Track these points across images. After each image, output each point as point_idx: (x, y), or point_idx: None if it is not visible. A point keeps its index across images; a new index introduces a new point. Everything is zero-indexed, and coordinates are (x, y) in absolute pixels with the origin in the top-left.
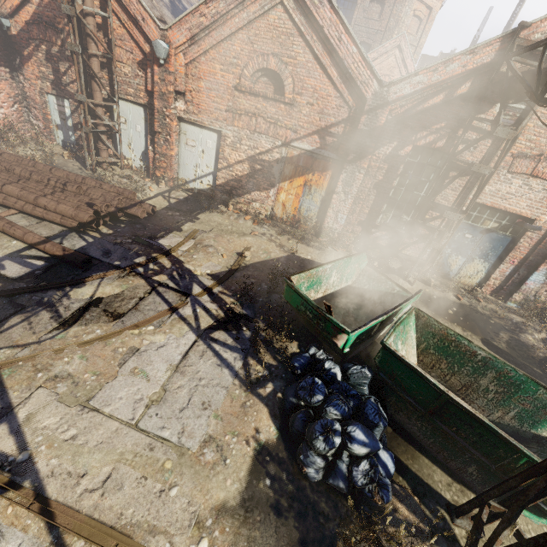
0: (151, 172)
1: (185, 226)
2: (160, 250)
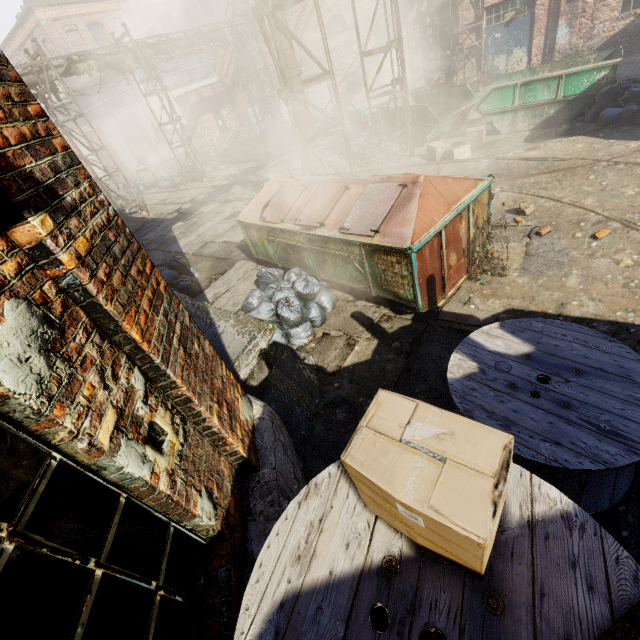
0: None
1: None
2: None
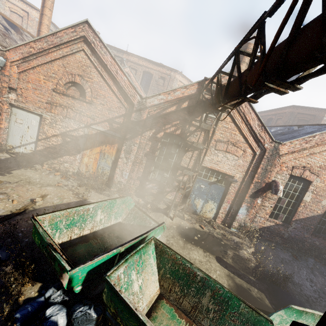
0: None
1: None
2: None
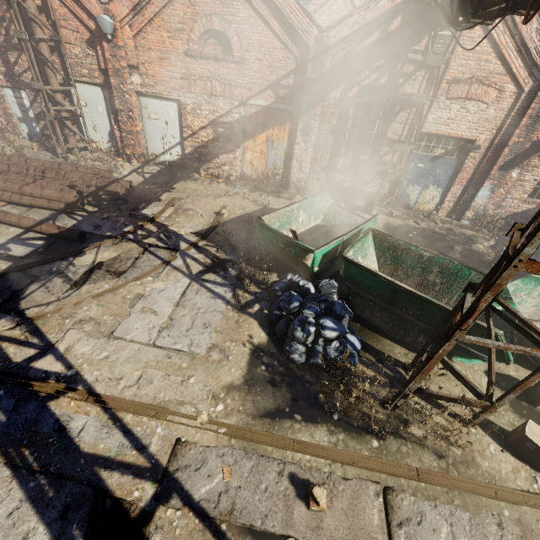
0: (121, 151)
1: (163, 197)
2: (144, 219)
